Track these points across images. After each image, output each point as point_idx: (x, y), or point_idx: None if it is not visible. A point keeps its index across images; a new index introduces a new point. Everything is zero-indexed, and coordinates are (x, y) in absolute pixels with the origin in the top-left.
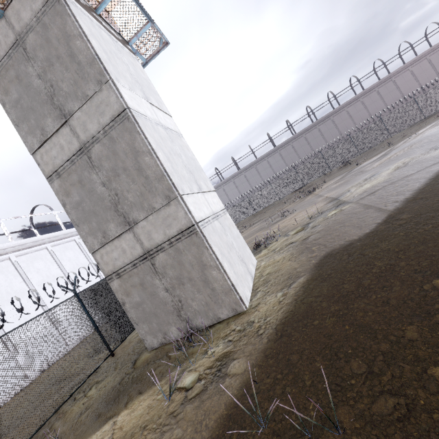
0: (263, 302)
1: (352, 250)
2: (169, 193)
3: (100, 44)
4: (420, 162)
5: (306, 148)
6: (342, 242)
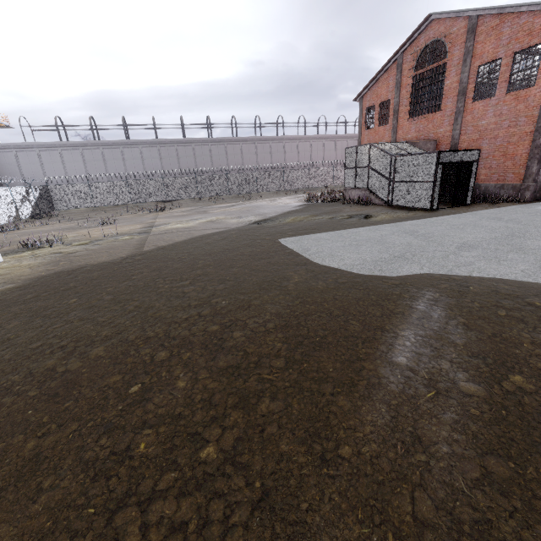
0: None
1: (77, 272)
2: None
3: None
4: (219, 223)
5: (191, 161)
6: (84, 264)
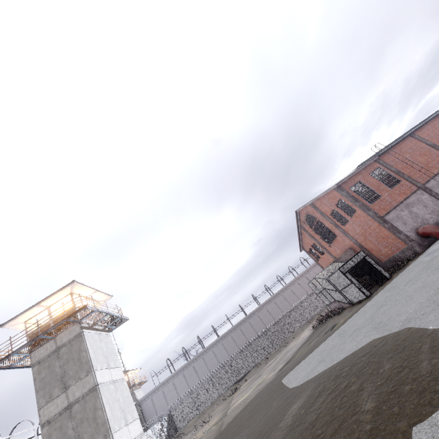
0: None
1: None
2: (107, 433)
3: (93, 349)
4: (262, 383)
5: (243, 338)
6: None
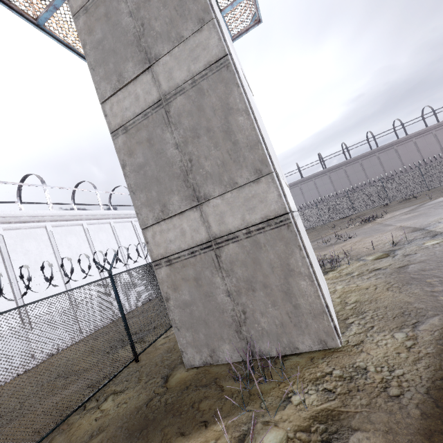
0: (371, 340)
1: None
2: (262, 167)
3: None
4: None
5: (361, 175)
6: None
